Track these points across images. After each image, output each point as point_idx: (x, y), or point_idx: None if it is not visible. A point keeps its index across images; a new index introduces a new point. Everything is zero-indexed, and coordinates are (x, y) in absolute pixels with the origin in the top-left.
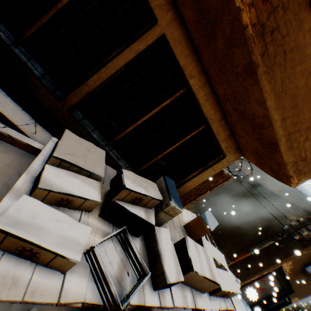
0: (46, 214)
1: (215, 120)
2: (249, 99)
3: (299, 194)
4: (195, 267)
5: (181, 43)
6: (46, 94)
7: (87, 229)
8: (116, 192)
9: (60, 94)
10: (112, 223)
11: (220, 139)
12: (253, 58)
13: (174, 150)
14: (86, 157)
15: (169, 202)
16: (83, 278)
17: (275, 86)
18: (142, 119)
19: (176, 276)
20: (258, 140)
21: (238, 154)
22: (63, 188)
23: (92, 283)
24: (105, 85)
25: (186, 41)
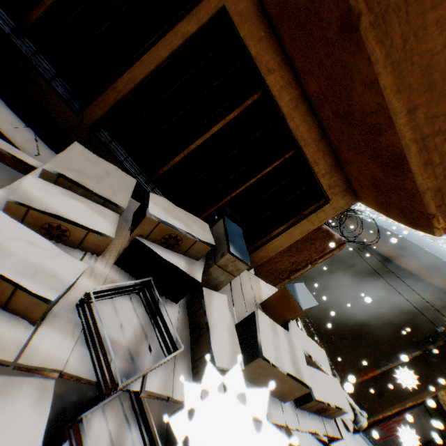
0: (12, 231)
1: (310, 141)
2: (353, 85)
3: None
4: (265, 352)
5: (250, 20)
6: (60, 104)
7: (79, 265)
8: (137, 223)
9: (79, 105)
10: (135, 276)
11: (320, 173)
12: (350, 2)
13: (248, 192)
14: (101, 180)
15: (226, 250)
16: (67, 338)
17: (392, 50)
18: (197, 142)
19: (230, 361)
20: (374, 159)
21: (350, 198)
22: (52, 207)
23: (83, 348)
24: (140, 89)
25: (258, 16)
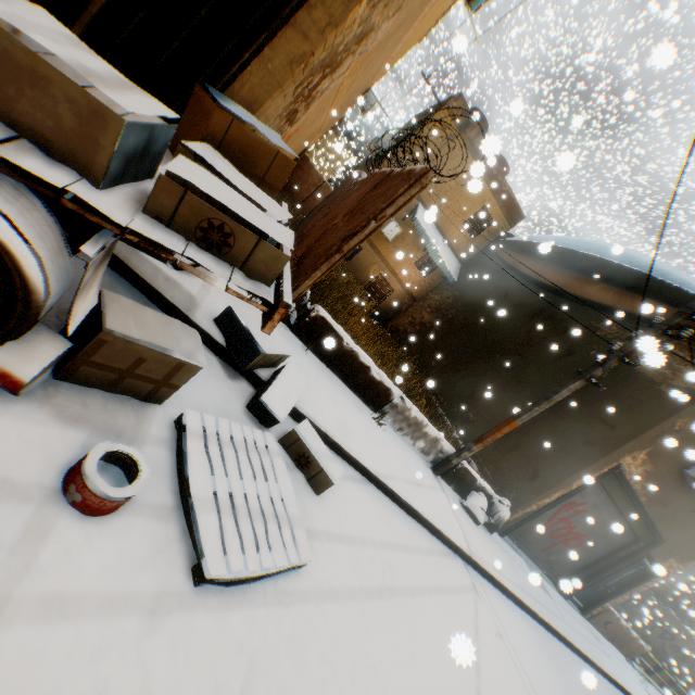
0: None
1: None
2: None
3: (669, 295)
4: None
5: None
6: None
7: None
8: None
9: None
10: None
11: None
12: None
13: None
14: None
15: None
16: None
17: None
18: None
19: None
20: None
21: None
22: None
23: None
24: None
25: None
